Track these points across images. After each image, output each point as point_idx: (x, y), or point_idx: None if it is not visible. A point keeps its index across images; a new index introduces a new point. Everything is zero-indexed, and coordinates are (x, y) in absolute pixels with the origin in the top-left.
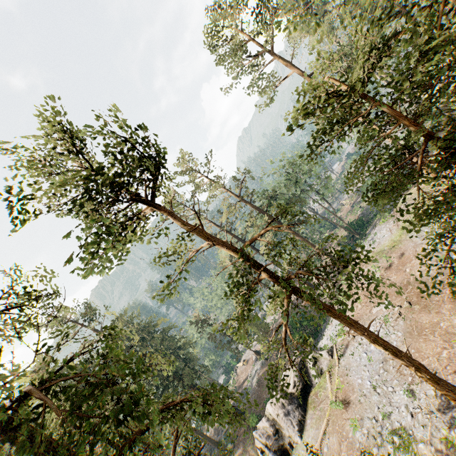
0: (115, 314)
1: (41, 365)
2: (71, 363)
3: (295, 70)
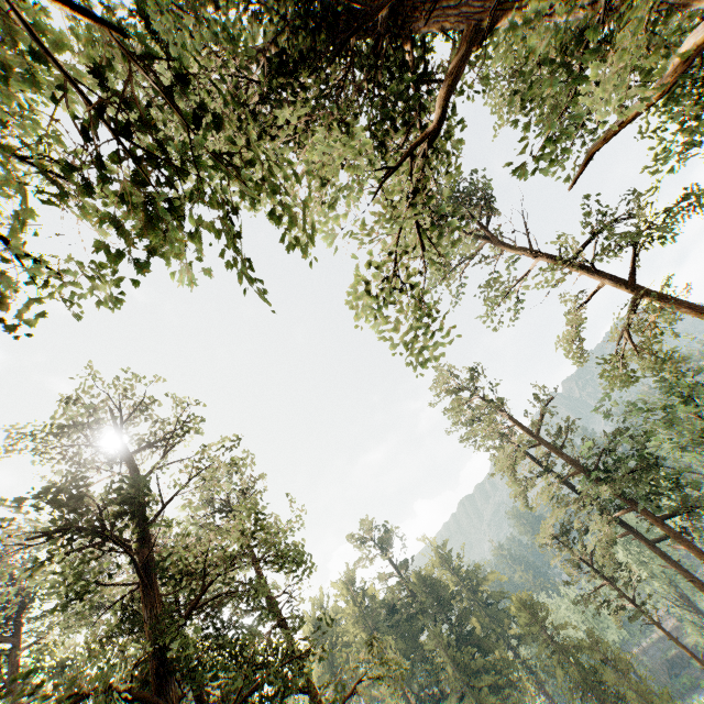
0: (434, 542)
1: (349, 579)
2: (373, 590)
3: (539, 259)
